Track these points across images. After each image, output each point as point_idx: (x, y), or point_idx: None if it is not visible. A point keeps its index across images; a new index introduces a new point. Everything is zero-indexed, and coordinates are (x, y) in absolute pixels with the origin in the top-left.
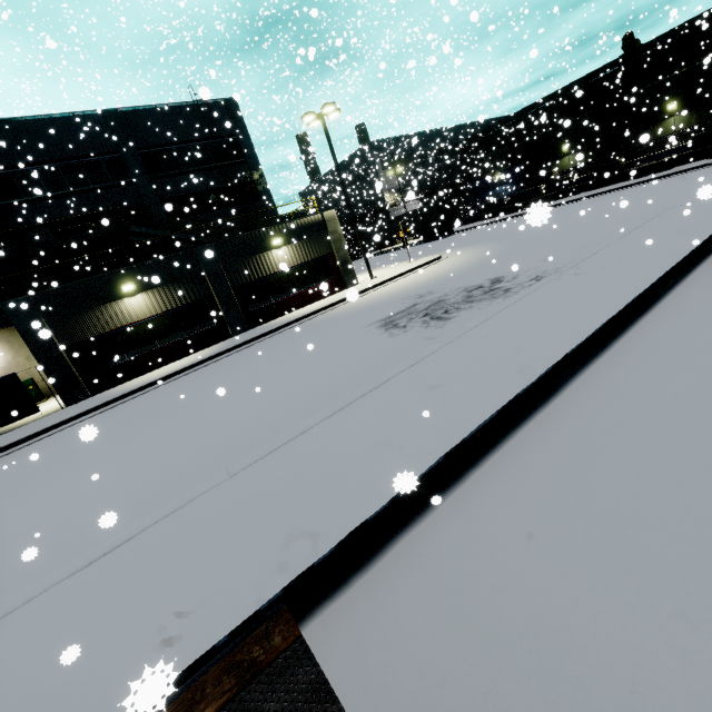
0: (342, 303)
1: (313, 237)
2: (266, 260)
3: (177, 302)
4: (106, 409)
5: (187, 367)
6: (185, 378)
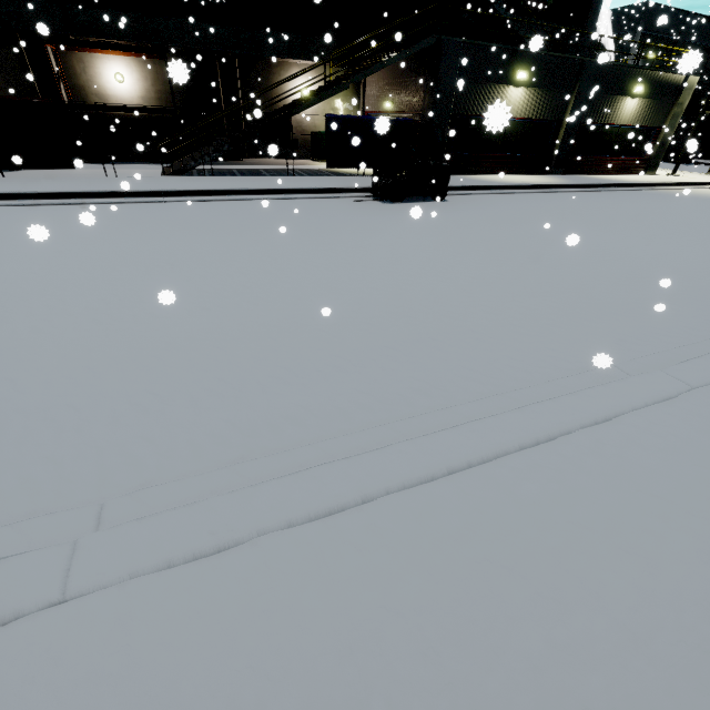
0: (674, 186)
1: (661, 100)
2: (616, 106)
3: (538, 113)
4: (503, 193)
5: (556, 185)
6: (569, 195)
